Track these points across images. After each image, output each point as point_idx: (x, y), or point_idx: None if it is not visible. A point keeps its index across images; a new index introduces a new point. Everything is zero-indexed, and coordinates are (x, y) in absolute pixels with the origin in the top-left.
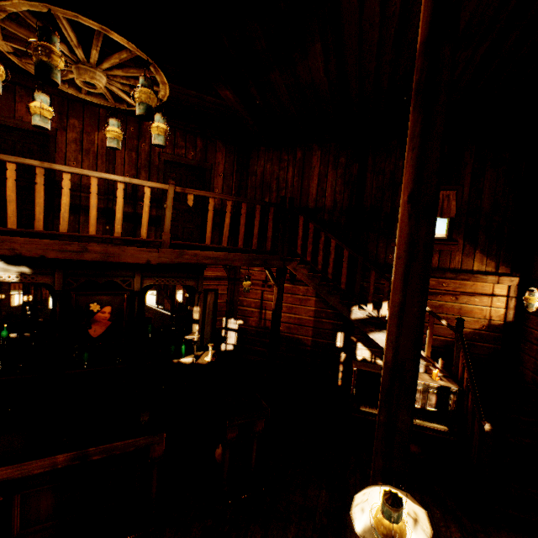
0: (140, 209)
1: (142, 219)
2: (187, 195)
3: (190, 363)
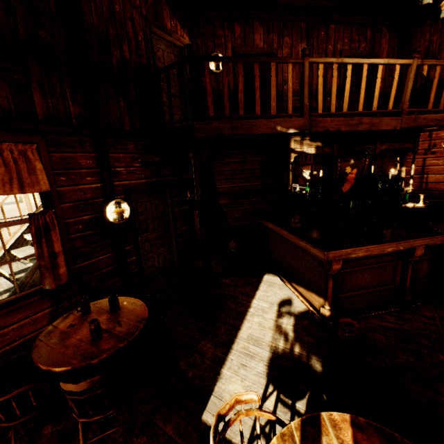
0: (327, 103)
1: (391, 94)
2: (423, 66)
3: (411, 208)
